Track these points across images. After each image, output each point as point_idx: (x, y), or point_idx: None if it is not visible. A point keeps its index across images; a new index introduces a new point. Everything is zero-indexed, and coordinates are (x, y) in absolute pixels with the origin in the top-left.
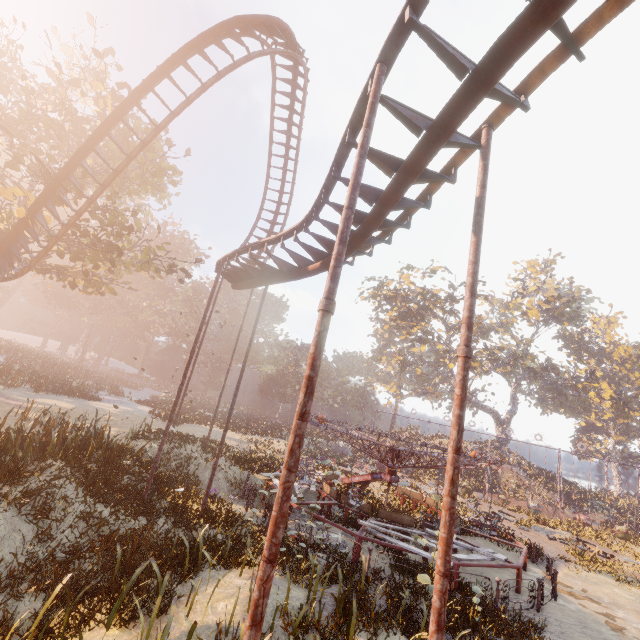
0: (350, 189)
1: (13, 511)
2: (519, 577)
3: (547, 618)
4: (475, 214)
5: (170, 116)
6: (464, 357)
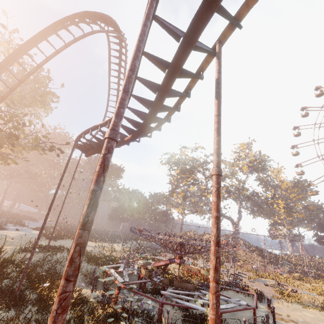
0: (131, 59)
1: None
2: (255, 314)
3: None
4: (216, 88)
5: (46, 59)
6: (217, 175)
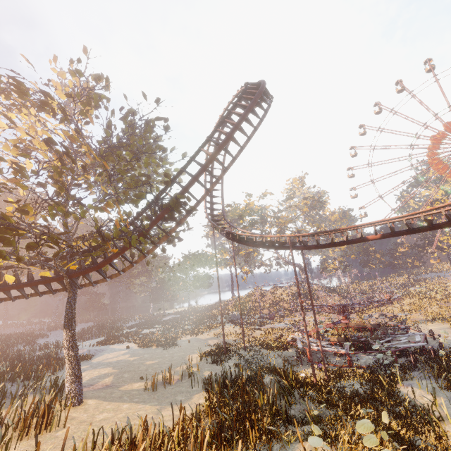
0: None
1: None
2: (426, 337)
3: (448, 347)
4: None
5: (240, 152)
6: None
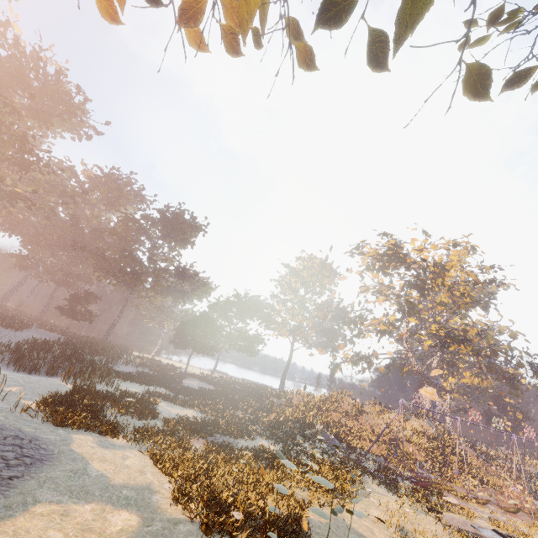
0: None
1: None
2: None
3: None
4: None
5: None
6: None
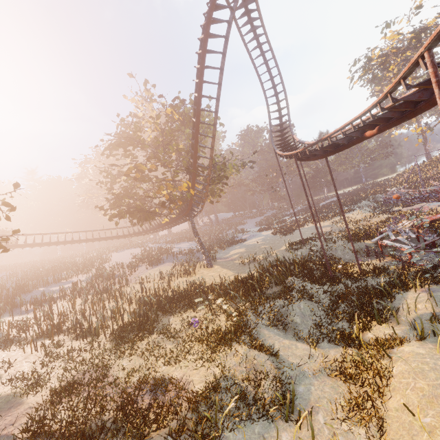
0: None
1: (303, 299)
2: None
3: None
4: None
5: (217, 101)
6: None
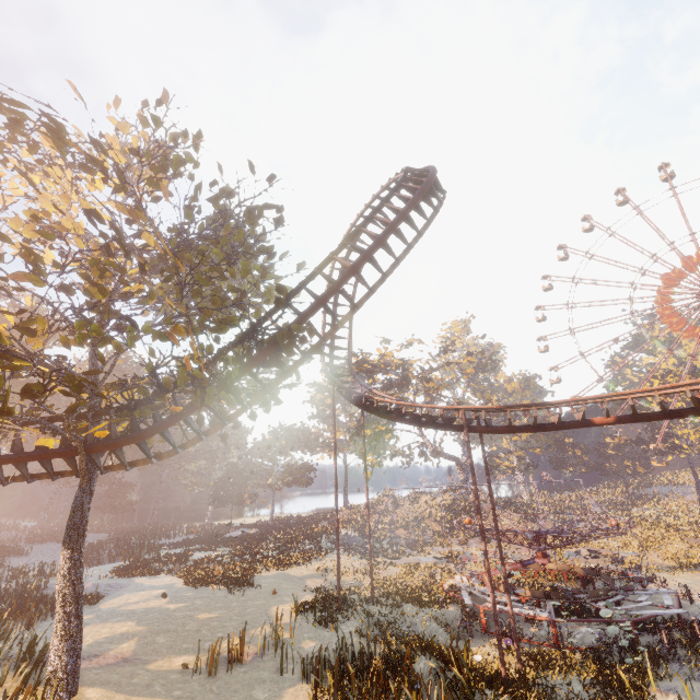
0: None
1: None
2: (679, 599)
3: None
4: None
5: (393, 267)
6: None
